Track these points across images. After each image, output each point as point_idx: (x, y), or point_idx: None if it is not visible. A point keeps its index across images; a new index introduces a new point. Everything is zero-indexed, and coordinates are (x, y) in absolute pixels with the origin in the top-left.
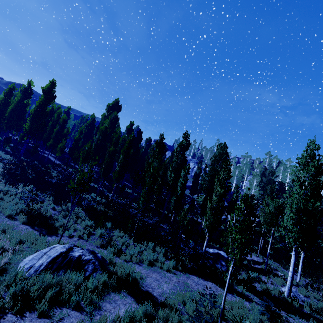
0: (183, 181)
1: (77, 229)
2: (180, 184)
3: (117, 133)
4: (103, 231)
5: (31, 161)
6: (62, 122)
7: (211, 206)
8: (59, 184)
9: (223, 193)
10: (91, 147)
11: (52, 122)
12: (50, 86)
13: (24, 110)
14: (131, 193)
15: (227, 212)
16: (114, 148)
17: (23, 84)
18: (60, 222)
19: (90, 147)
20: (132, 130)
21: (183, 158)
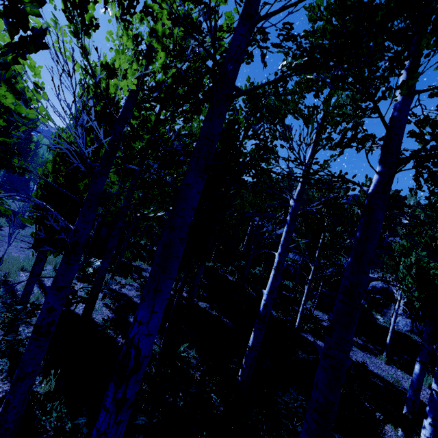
0: None
1: None
2: None
3: None
4: None
5: None
6: None
7: None
8: None
9: None
10: None
11: None
12: None
13: None
14: None
15: None
16: None
17: None
18: None
19: None
20: None
21: None
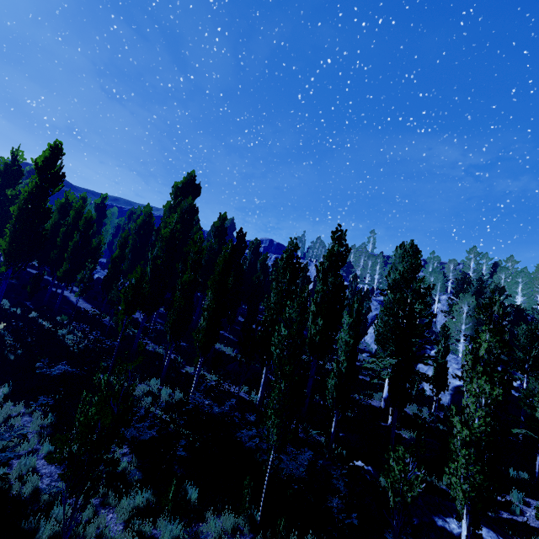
0: (350, 339)
1: (105, 535)
2: (344, 347)
3: (197, 241)
4: (177, 532)
5: (22, 314)
6: (86, 226)
7: (470, 435)
8: (73, 373)
9: (500, 399)
10: (143, 277)
11: (67, 229)
12: (50, 155)
13: (7, 208)
14: (232, 354)
15: (437, 387)
16: (192, 275)
17: (2, 157)
18: (56, 518)
19: (140, 277)
20: (225, 230)
21: (340, 284)
